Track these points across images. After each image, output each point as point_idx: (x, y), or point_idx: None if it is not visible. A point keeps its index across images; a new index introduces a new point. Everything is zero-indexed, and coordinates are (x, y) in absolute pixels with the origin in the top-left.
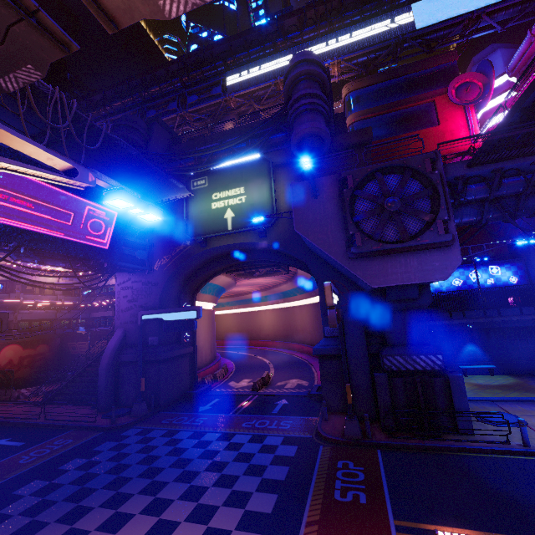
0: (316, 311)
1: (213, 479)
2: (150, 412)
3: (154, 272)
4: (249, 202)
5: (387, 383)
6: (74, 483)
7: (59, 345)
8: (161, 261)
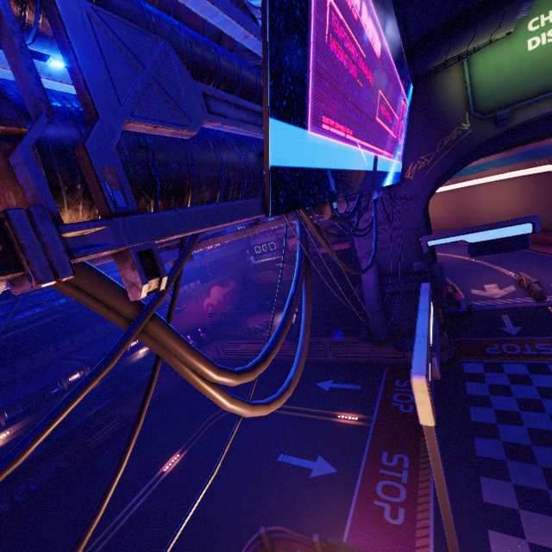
0: (539, 185)
1: None
2: (451, 341)
3: (406, 182)
4: None
5: None
6: (542, 444)
7: (241, 278)
8: (417, 164)
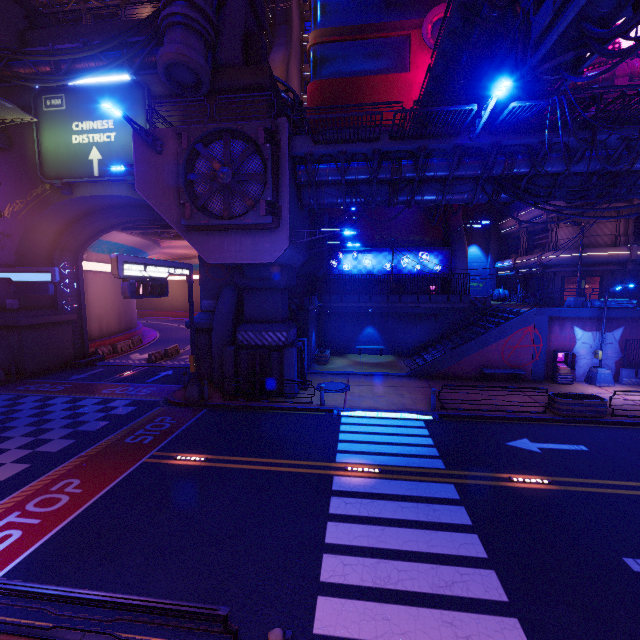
0: None
1: (26, 431)
2: (9, 379)
3: (5, 219)
4: (120, 143)
5: (233, 355)
6: None
7: None
8: (13, 206)
